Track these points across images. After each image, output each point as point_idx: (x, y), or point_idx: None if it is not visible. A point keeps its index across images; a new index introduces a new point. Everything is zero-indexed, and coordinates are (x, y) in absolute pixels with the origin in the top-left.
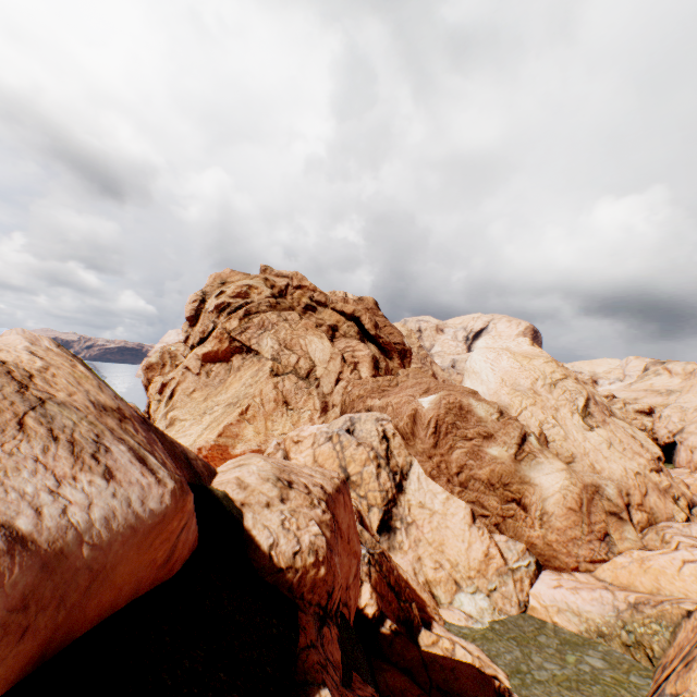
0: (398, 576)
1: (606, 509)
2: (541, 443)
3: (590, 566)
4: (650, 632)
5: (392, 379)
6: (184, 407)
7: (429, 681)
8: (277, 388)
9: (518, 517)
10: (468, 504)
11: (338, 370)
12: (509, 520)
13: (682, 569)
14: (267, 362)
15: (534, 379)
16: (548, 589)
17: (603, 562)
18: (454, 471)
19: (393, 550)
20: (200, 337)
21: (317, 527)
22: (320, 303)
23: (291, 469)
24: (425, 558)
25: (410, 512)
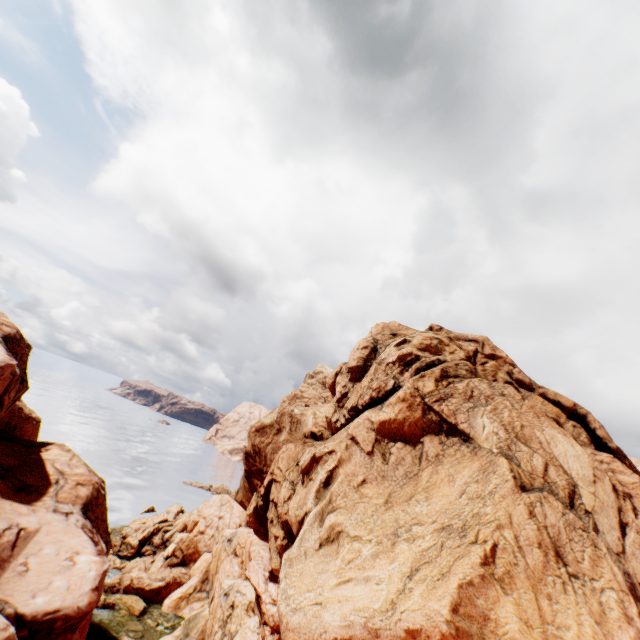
0: None
1: None
2: None
3: None
4: None
5: None
6: (352, 510)
7: None
8: (533, 516)
9: None
10: None
11: (613, 503)
12: None
13: None
14: (497, 457)
15: None
16: None
17: None
18: None
19: None
20: (372, 395)
21: None
22: (521, 383)
23: None
24: None
25: None
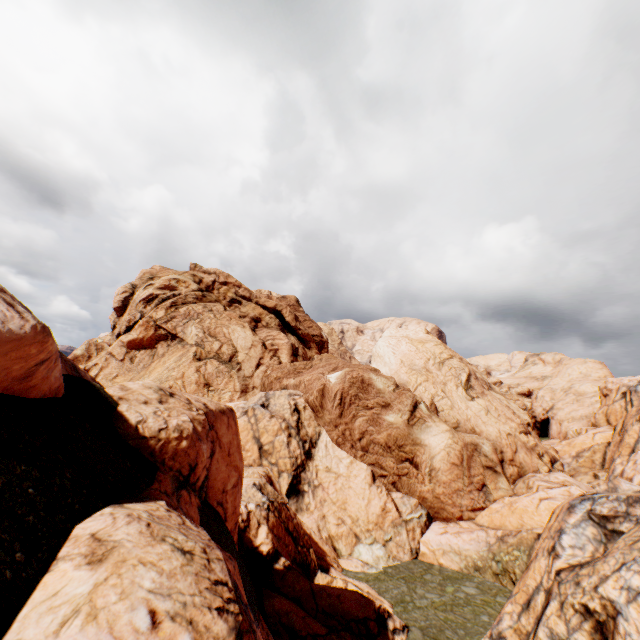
0: (297, 524)
1: (483, 463)
2: (430, 410)
3: (472, 514)
4: (513, 558)
5: (308, 363)
6: None
7: (316, 606)
8: (199, 371)
9: (412, 475)
10: (369, 466)
11: (258, 356)
12: (404, 477)
13: (539, 505)
14: (191, 347)
15: (426, 359)
16: (436, 536)
17: (482, 509)
18: (357, 437)
19: (301, 511)
20: (127, 325)
21: (187, 418)
22: (245, 297)
23: (179, 392)
24: (329, 515)
25: (317, 476)
